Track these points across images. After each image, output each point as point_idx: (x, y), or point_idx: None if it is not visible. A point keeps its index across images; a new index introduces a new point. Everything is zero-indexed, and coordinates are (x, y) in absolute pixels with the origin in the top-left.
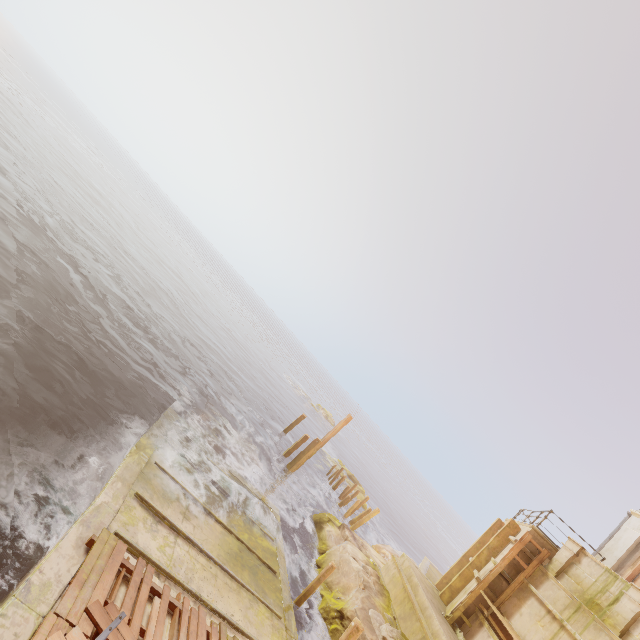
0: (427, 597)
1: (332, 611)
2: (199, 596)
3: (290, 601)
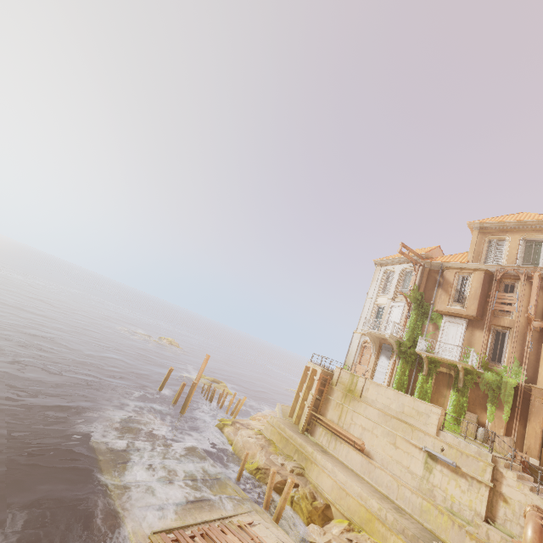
0: (291, 430)
1: (253, 471)
2: (205, 521)
3: (235, 485)
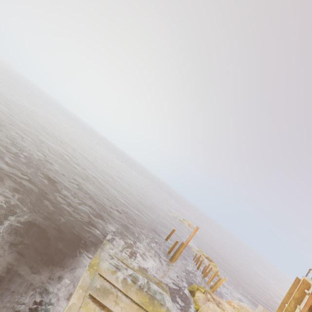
0: None
1: None
2: None
3: None
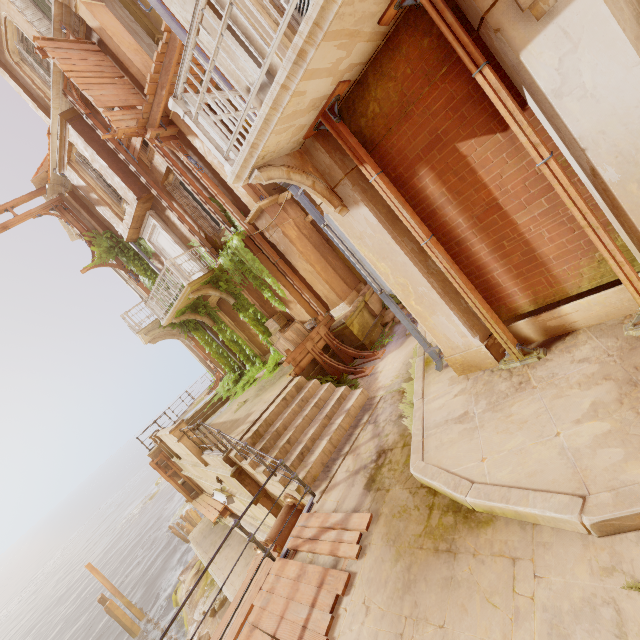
0: (199, 544)
1: None
2: None
3: None
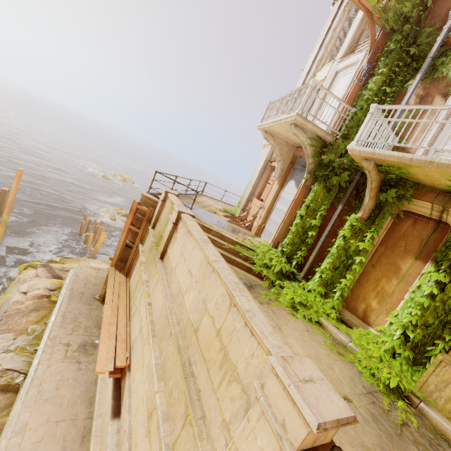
0: (72, 294)
1: None
2: None
3: None
